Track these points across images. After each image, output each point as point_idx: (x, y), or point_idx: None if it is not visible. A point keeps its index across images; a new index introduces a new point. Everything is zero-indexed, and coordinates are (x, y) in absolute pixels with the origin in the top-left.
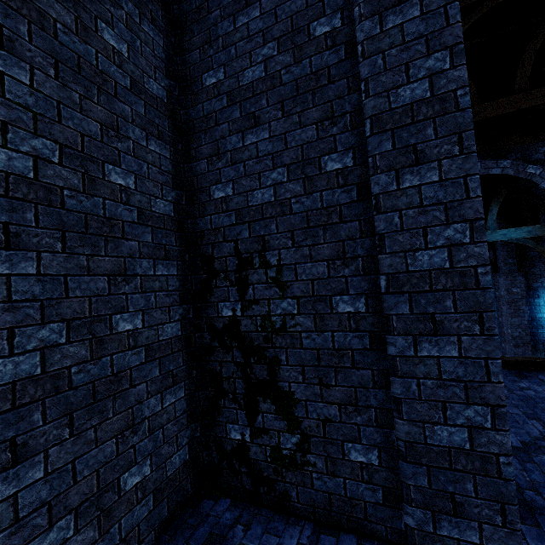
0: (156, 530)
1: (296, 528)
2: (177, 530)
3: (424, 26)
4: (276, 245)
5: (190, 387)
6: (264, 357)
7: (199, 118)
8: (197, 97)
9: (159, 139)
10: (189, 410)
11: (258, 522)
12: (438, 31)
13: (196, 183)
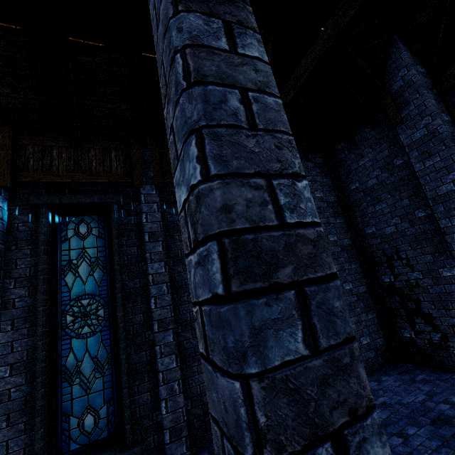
0: (378, 365)
1: (449, 374)
2: (387, 368)
3: (443, 164)
4: (403, 250)
5: (377, 313)
6: (411, 298)
7: (352, 202)
8: (349, 194)
9: (339, 216)
10: (379, 323)
11: (428, 370)
12: (450, 165)
13: (357, 228)
